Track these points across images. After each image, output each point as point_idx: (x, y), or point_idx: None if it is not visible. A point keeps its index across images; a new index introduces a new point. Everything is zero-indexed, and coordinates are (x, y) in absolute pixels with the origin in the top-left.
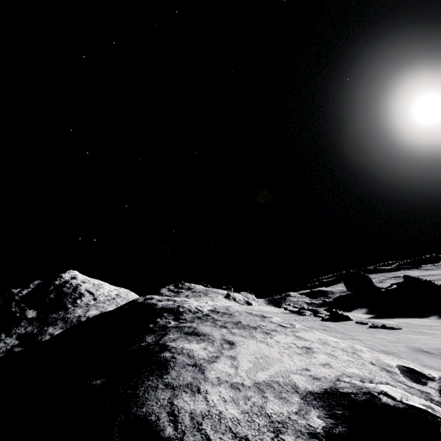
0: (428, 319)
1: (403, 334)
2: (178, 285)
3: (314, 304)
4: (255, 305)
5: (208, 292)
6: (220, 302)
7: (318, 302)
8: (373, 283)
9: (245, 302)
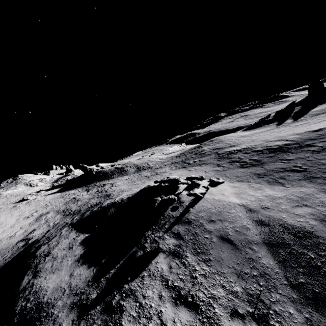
0: (61, 193)
1: (5, 211)
2: (15, 177)
3: (68, 180)
4: (40, 185)
5: (19, 183)
6: (19, 189)
7: (72, 178)
8: (88, 169)
9: (36, 184)
